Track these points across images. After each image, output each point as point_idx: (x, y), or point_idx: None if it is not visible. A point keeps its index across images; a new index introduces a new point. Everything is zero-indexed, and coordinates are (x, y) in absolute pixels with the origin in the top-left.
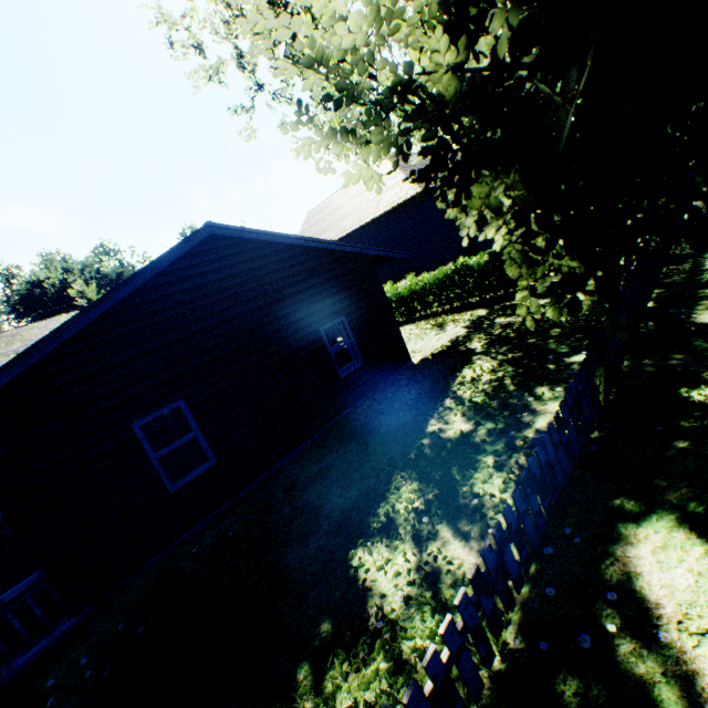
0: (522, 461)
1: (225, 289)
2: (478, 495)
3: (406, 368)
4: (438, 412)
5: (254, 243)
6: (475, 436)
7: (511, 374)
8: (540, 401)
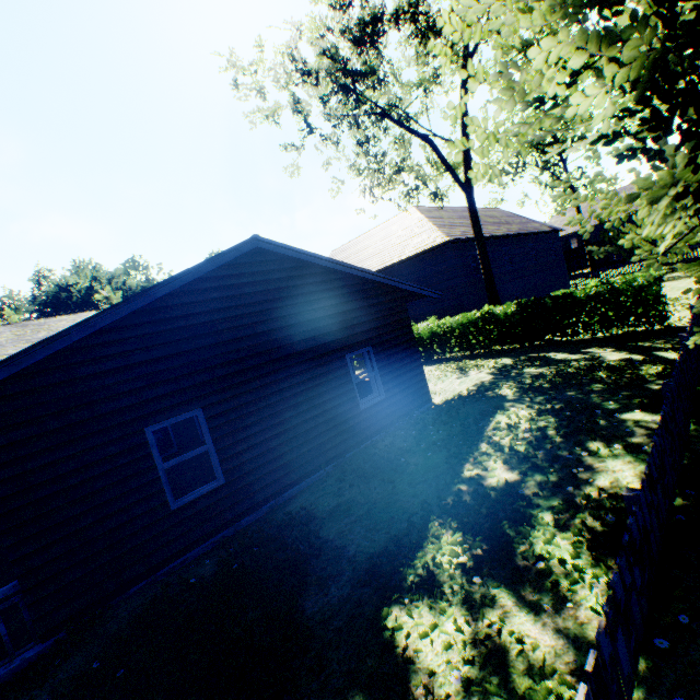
0: (590, 523)
1: (260, 302)
2: (542, 557)
3: (426, 409)
4: (473, 456)
5: (294, 263)
6: (523, 487)
7: (555, 424)
8: (596, 456)
